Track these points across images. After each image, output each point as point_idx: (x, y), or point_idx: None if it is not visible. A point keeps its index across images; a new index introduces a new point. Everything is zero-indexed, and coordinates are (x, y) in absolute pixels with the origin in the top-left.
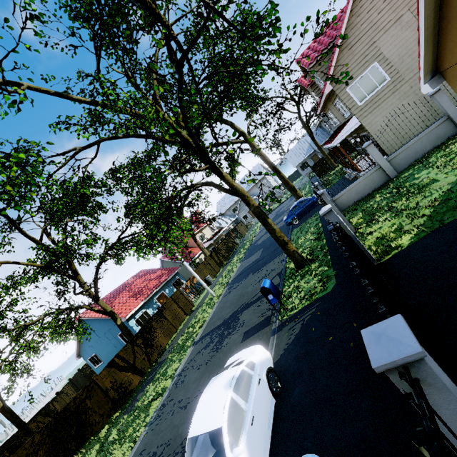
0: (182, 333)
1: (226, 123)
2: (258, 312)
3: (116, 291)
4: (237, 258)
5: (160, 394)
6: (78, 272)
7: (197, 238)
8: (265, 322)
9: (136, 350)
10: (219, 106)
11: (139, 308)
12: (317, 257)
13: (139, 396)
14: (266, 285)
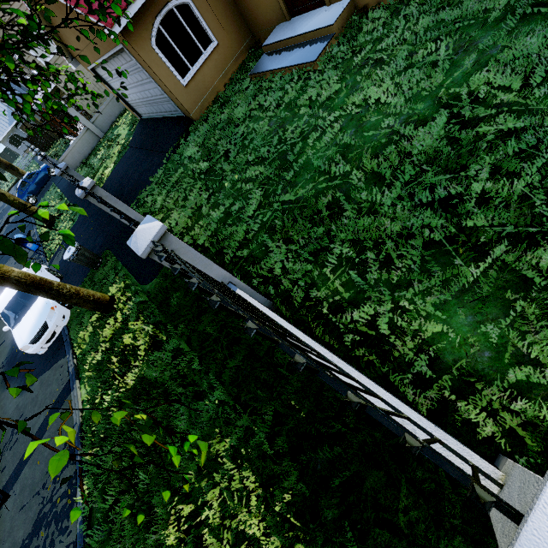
0: None
1: None
2: None
3: None
4: None
5: None
6: None
7: None
8: None
9: None
10: None
11: None
12: (63, 210)
13: None
14: (20, 237)
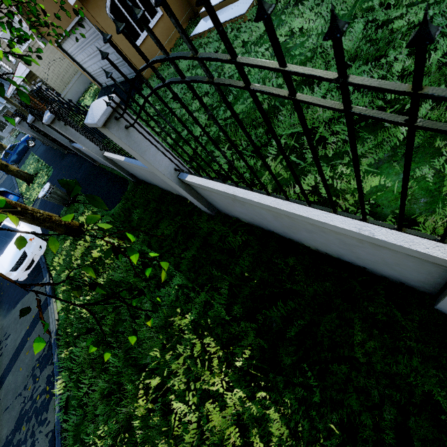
0: None
1: None
2: None
3: None
4: None
5: None
6: None
7: None
8: None
9: None
10: None
11: None
12: (40, 170)
13: None
14: (3, 190)
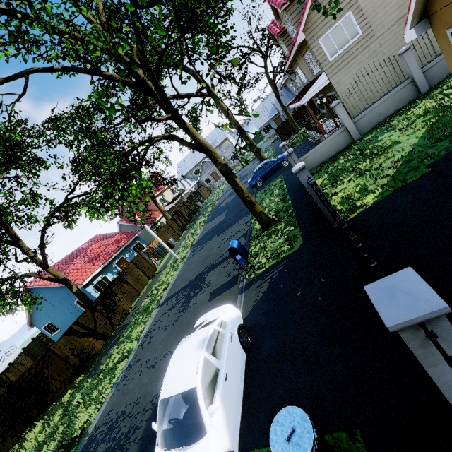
0: (146, 296)
1: (187, 71)
2: (224, 272)
3: (68, 257)
4: (200, 221)
5: (125, 356)
6: (18, 237)
7: (157, 200)
8: (232, 281)
9: (96, 316)
10: (183, 39)
11: (97, 273)
12: (283, 218)
13: (103, 360)
14: (234, 246)
